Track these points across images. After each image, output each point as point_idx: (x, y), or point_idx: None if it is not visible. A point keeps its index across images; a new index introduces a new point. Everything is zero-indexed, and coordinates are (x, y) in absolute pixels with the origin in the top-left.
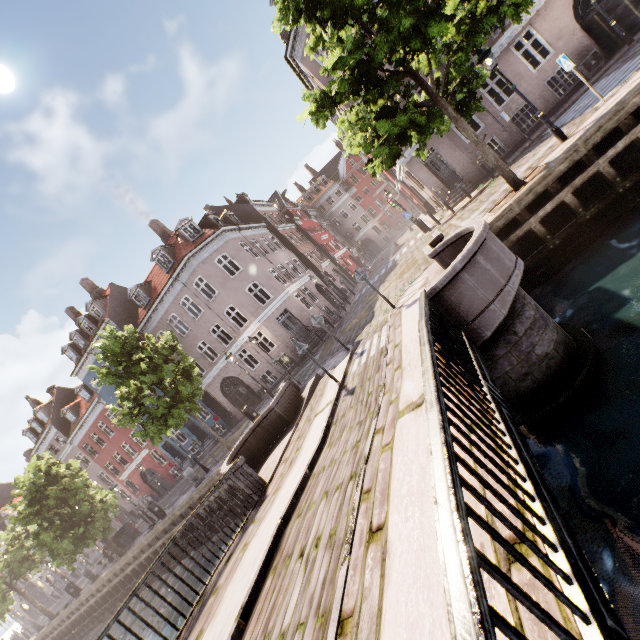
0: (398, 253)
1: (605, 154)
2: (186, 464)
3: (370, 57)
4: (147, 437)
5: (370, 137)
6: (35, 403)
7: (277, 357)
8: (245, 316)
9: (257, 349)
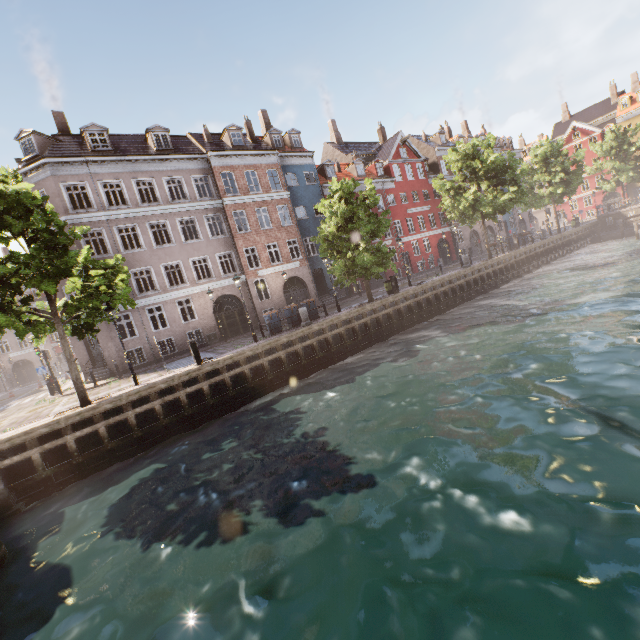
0: (23, 399)
1: (135, 409)
2: None
3: None
4: None
5: None
6: None
7: None
8: None
9: None
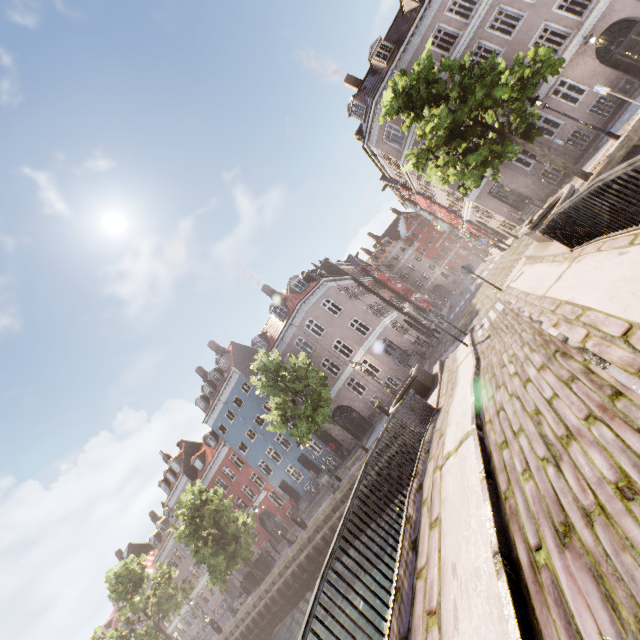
0: (478, 279)
1: None
2: (302, 503)
3: (455, 119)
4: (300, 433)
5: (461, 168)
6: (167, 457)
7: (383, 381)
8: (350, 347)
9: (363, 376)
